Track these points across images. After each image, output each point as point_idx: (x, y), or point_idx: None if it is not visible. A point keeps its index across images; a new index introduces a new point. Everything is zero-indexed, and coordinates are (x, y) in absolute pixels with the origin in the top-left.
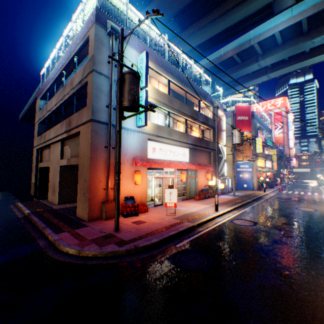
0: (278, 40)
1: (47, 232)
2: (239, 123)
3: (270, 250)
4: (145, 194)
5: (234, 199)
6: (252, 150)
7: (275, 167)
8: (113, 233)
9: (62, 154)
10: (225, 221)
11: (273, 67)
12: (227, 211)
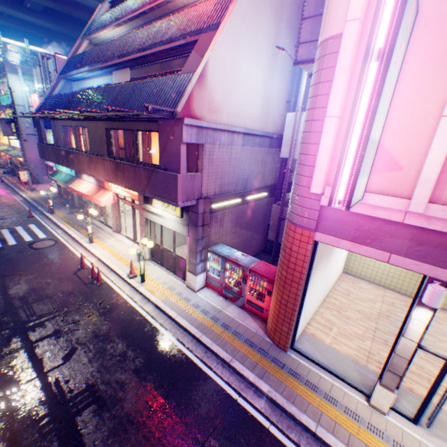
0: None
1: None
2: None
3: None
4: None
5: None
6: None
7: None
8: None
9: None
10: None
11: None
12: None
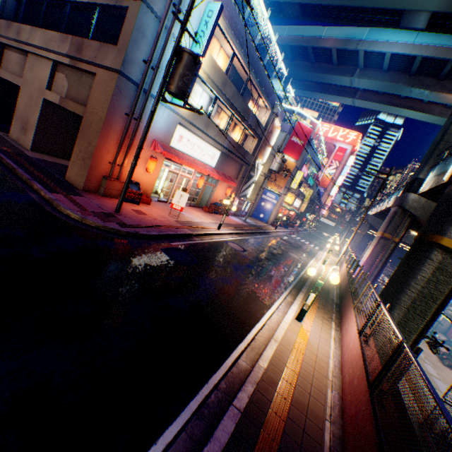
0: (385, 63)
1: (38, 187)
2: (291, 146)
3: (240, 269)
4: (153, 185)
5: (242, 225)
6: (288, 182)
7: (303, 209)
8: (114, 213)
9: (51, 83)
10: (221, 240)
11: (364, 93)
12: (228, 233)
